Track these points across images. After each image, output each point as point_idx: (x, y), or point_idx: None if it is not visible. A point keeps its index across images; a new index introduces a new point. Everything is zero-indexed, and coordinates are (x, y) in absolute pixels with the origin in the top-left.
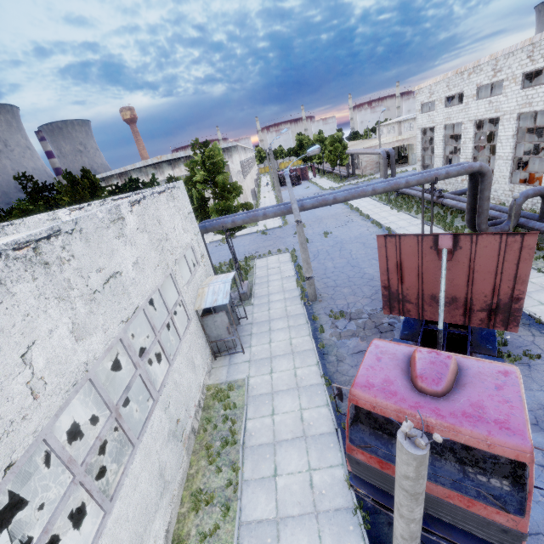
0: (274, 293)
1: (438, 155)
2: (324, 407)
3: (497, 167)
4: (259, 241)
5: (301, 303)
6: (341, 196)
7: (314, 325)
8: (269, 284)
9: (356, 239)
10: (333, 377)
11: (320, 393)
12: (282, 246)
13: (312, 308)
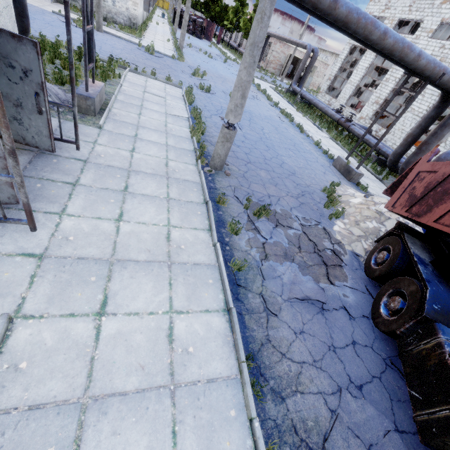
0: (148, 128)
1: (352, 82)
2: None
3: (403, 118)
4: (139, 55)
5: (195, 165)
6: (345, 5)
7: (218, 212)
8: (142, 111)
9: (267, 119)
10: (263, 361)
11: (236, 421)
12: (173, 77)
13: (214, 181)
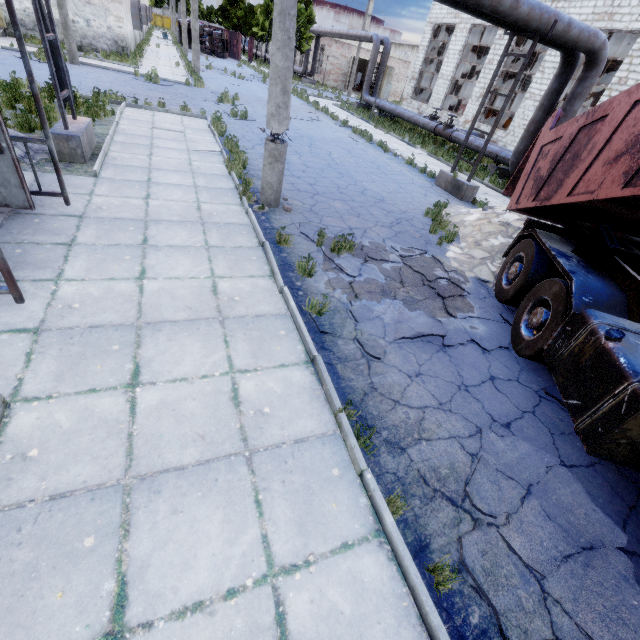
0: (165, 169)
1: (444, 76)
2: (369, 549)
3: (522, 110)
4: (138, 86)
5: (240, 204)
6: None
7: (282, 254)
8: (153, 150)
9: (334, 141)
10: (369, 411)
11: (342, 479)
12: (191, 107)
13: (270, 220)
